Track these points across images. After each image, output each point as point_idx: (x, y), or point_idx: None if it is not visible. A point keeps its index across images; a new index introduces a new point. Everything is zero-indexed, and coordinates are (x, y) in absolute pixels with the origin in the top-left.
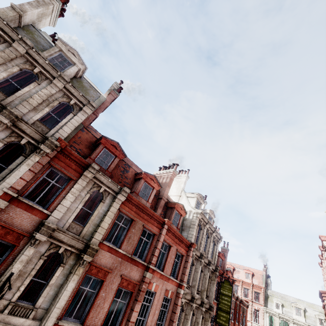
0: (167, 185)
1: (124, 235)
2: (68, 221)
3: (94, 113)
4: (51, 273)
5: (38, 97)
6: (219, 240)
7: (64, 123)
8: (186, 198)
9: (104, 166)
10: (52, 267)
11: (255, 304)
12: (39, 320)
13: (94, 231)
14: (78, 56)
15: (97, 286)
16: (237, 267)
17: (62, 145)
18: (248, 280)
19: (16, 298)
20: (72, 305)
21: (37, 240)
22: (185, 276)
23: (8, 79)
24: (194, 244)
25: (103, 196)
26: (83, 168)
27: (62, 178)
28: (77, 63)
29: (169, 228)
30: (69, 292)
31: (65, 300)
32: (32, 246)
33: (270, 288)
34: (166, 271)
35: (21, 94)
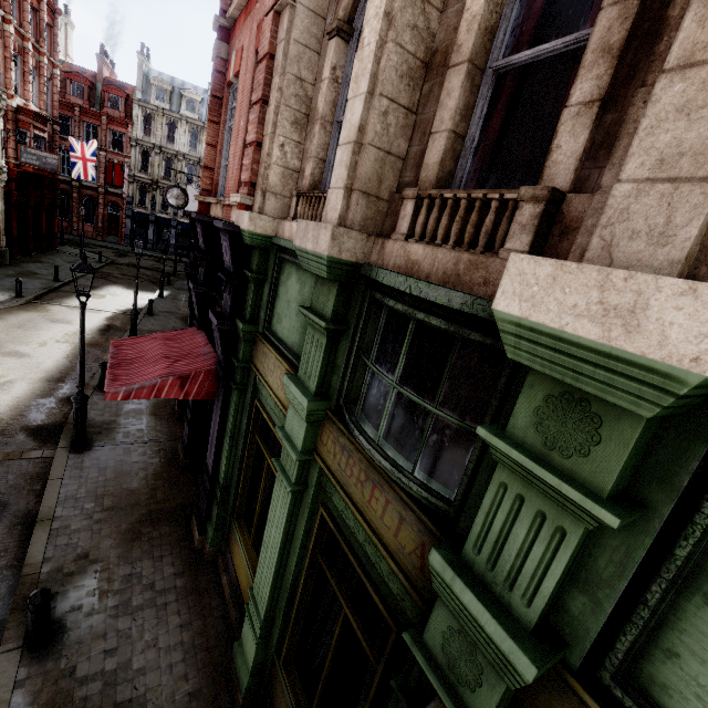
0: None
1: None
2: None
3: None
4: None
5: None
6: None
7: None
8: None
9: None
10: None
11: None
12: None
13: None
14: None
15: None
16: None
17: None
18: None
19: None
20: None
21: None
22: None
23: None
24: None
25: None
26: None
27: None
28: None
29: None
30: None
31: None
32: None
33: None
34: None
35: None
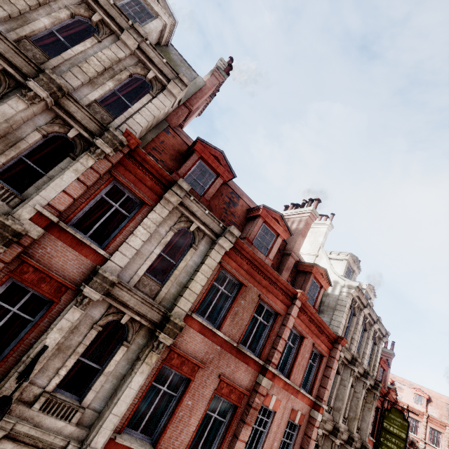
0: (300, 233)
1: (227, 308)
2: (137, 272)
3: (187, 105)
4: (109, 353)
5: (97, 62)
6: (384, 337)
7: (136, 109)
8: (328, 261)
9: (199, 191)
10: (111, 344)
11: (432, 448)
12: (88, 427)
13: (178, 294)
14: (163, 3)
15: (180, 386)
16: (399, 381)
17: (132, 144)
18: (419, 406)
19: (52, 387)
20: (139, 410)
21: (86, 297)
22: (326, 392)
23: (53, 31)
24: (344, 339)
25: (195, 239)
26: (164, 188)
27: (131, 201)
28: (161, 15)
29: (302, 307)
30: (133, 390)
31: (127, 403)
32: (78, 307)
33: None
34: (294, 379)
35: (70, 55)
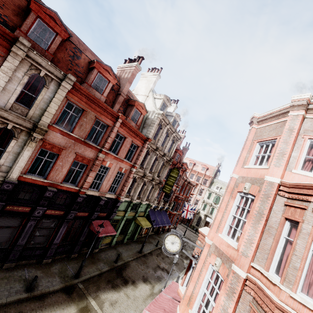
0: (127, 80)
1: (76, 123)
2: (8, 101)
3: None
4: (6, 143)
5: None
6: (179, 139)
7: None
8: (152, 99)
9: (44, 46)
10: (6, 139)
11: (203, 186)
12: (6, 172)
13: (42, 114)
14: None
15: (54, 157)
16: (198, 163)
17: None
18: (203, 172)
19: None
20: (34, 167)
21: None
22: (138, 161)
23: None
24: (150, 139)
25: (46, 82)
26: (10, 43)
27: None
28: None
29: (124, 123)
30: (26, 158)
31: (24, 162)
32: None
33: (217, 178)
34: (120, 155)
35: None
